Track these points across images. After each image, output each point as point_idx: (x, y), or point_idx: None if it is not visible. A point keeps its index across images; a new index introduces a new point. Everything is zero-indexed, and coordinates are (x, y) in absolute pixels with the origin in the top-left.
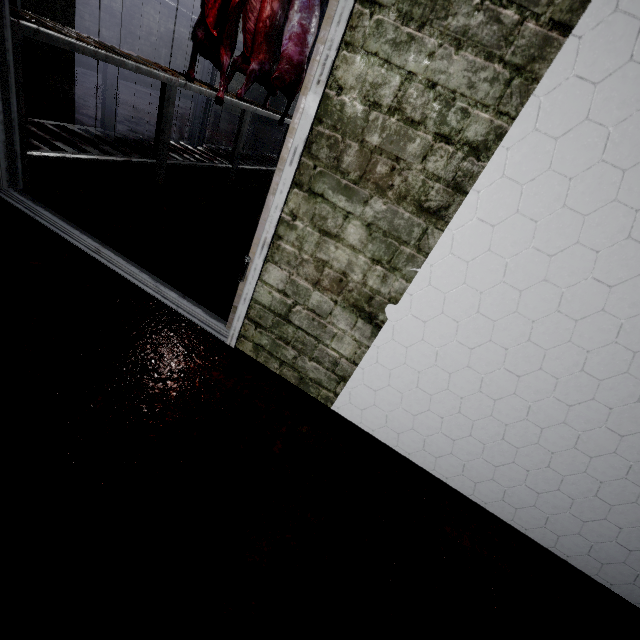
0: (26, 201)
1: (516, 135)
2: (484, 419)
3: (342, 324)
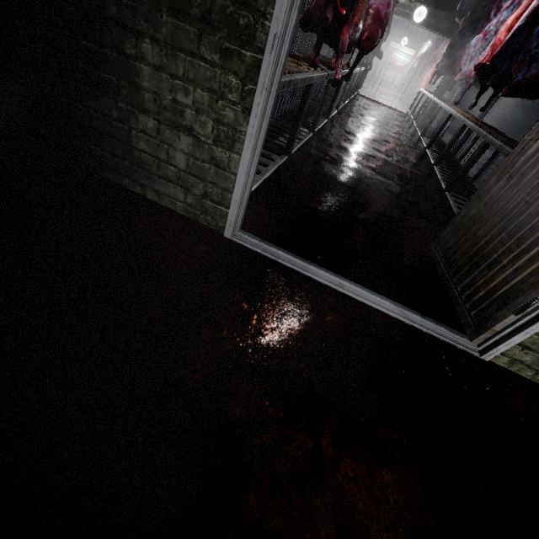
0: (260, 244)
1: None
2: None
3: None
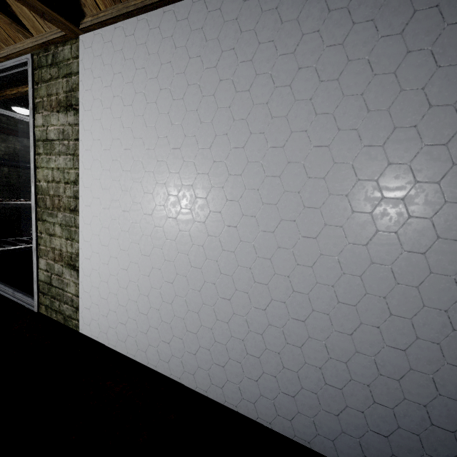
0: None
1: (82, 173)
2: (128, 303)
3: (68, 276)
